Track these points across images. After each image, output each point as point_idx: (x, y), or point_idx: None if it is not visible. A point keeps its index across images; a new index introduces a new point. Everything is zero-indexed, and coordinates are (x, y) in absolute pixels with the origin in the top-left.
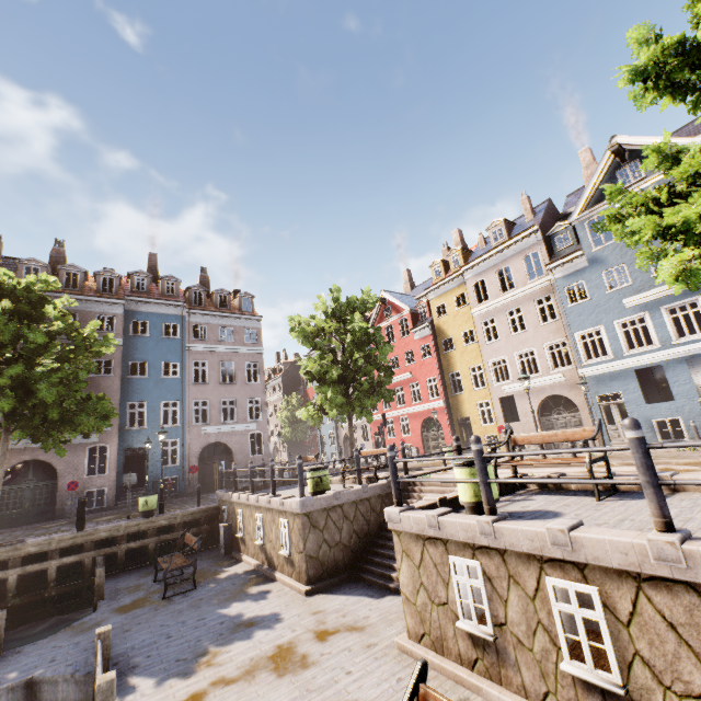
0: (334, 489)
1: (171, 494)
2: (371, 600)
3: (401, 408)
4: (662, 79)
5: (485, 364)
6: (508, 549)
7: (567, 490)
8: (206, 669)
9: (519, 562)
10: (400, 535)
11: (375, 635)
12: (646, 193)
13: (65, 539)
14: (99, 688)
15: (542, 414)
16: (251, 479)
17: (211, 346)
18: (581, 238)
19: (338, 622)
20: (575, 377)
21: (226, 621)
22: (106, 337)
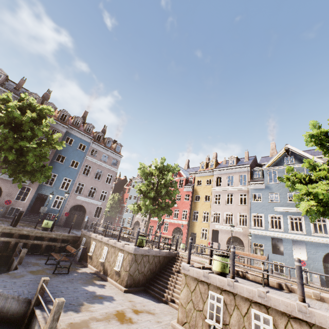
0: None
1: None
2: (155, 303)
3: (167, 218)
4: (317, 140)
5: (211, 212)
6: (238, 294)
7: (248, 279)
8: (85, 311)
9: (241, 300)
10: (186, 276)
11: (160, 318)
12: (301, 174)
13: (7, 228)
14: (58, 303)
15: (228, 243)
16: (106, 229)
17: (96, 161)
18: (264, 176)
19: (142, 308)
20: (247, 231)
21: (88, 293)
22: (62, 142)
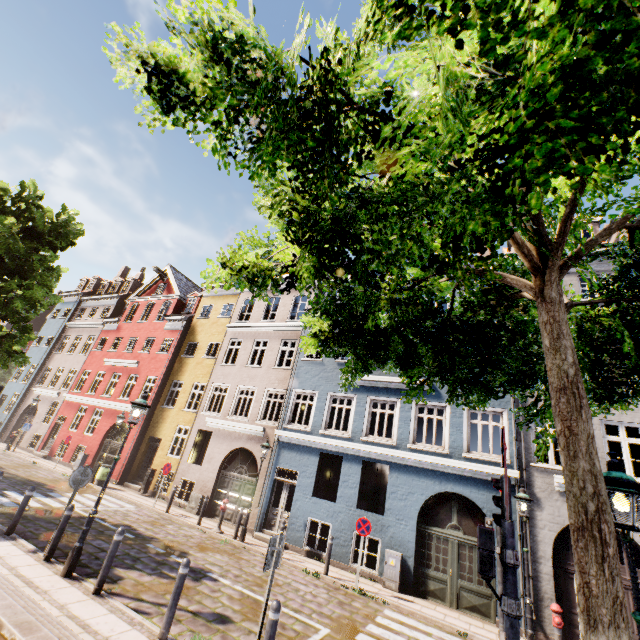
0: None
1: None
2: None
3: (105, 398)
4: None
5: (209, 385)
6: None
7: None
8: None
9: None
10: None
11: None
12: None
13: None
14: None
15: (227, 466)
16: None
17: None
18: None
19: None
20: (273, 437)
21: None
22: None
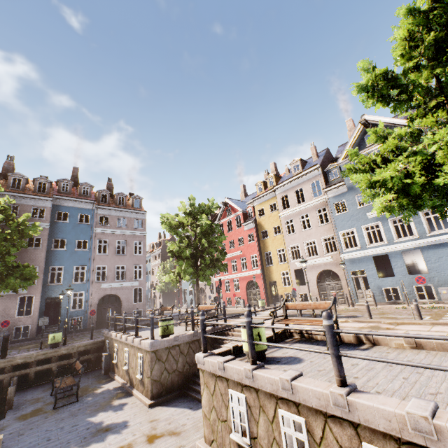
0: (180, 330)
1: (76, 329)
2: (190, 411)
3: (234, 273)
4: (376, 92)
5: (286, 248)
6: (260, 388)
7: (316, 340)
8: None
9: (266, 397)
10: (203, 372)
11: (185, 439)
12: (369, 156)
13: None
14: None
15: (319, 281)
16: (124, 324)
17: (111, 230)
18: None
19: (165, 428)
20: (339, 259)
21: (91, 427)
22: (34, 225)
